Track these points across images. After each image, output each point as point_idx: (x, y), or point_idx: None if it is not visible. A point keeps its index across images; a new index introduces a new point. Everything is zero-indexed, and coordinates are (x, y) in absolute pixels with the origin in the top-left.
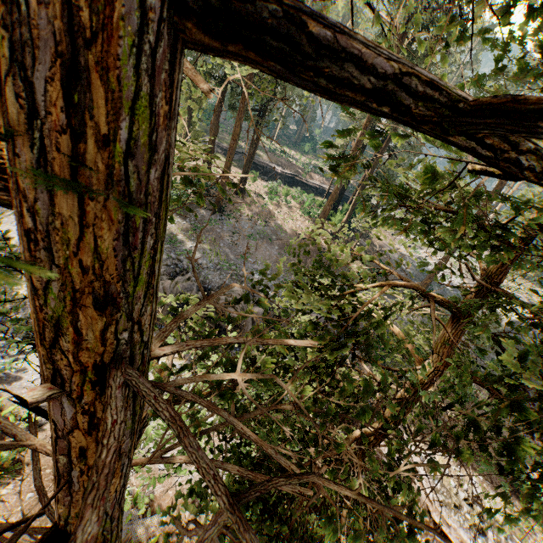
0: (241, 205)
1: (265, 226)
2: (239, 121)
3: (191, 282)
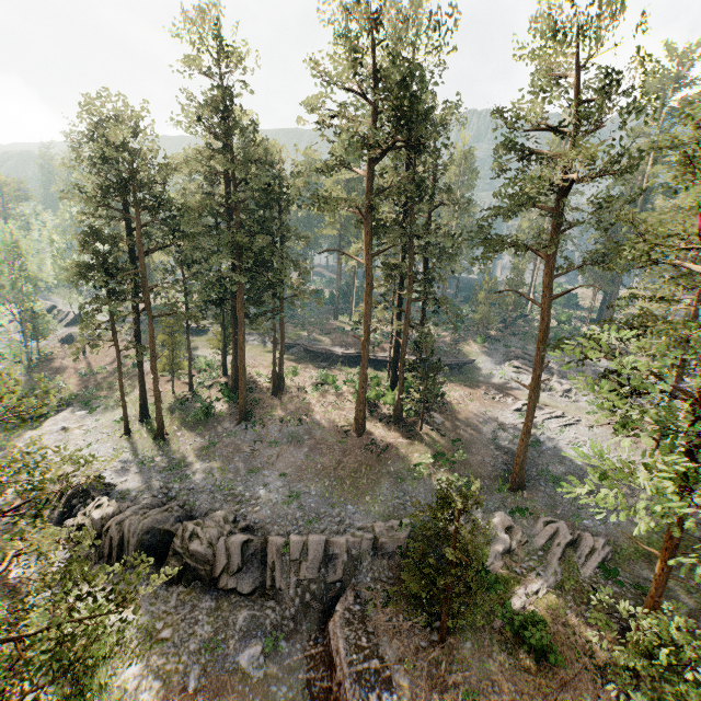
0: (275, 407)
1: (297, 425)
2: (241, 331)
3: (168, 513)
